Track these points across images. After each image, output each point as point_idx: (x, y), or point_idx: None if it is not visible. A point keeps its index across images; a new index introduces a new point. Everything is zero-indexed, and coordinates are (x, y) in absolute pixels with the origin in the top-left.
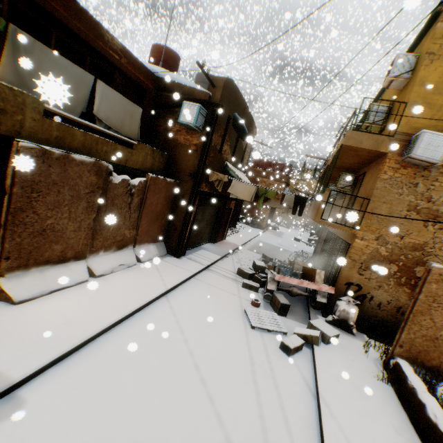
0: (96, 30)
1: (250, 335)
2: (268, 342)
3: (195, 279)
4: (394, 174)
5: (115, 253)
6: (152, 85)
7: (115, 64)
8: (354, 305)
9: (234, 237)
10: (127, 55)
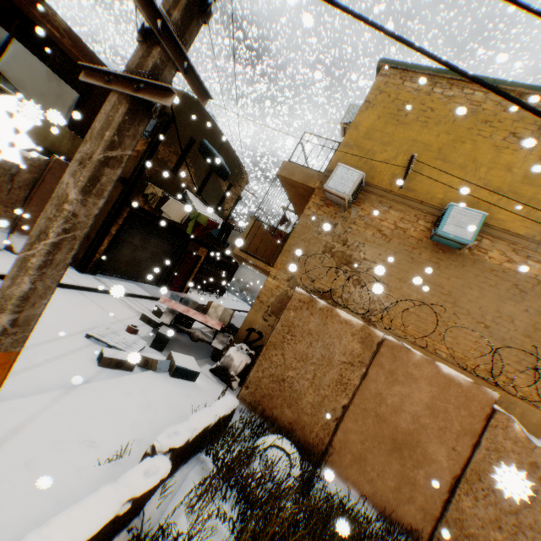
0: None
1: (74, 338)
2: (88, 350)
3: (78, 292)
4: (318, 211)
5: None
6: None
7: (53, 40)
8: (245, 354)
9: (205, 298)
10: (74, 38)
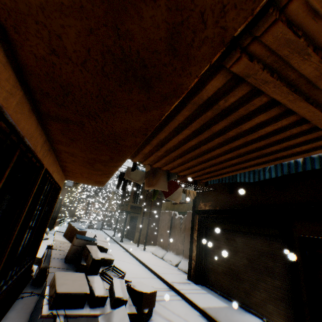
0: None
1: None
2: None
3: (154, 276)
4: None
5: (175, 255)
6: None
7: None
8: None
9: None
10: None
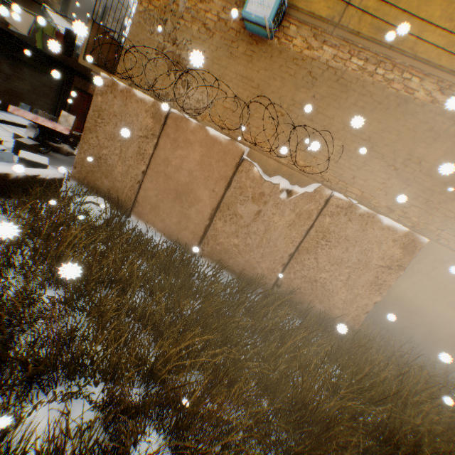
0: None
1: None
2: None
3: None
4: (149, 8)
5: None
6: None
7: None
8: None
9: None
10: None
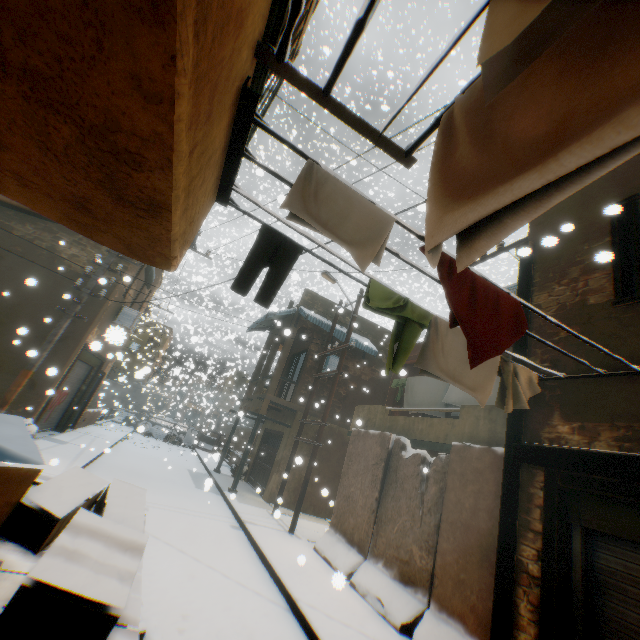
0: None
1: None
2: None
3: None
4: None
5: (394, 581)
6: None
7: None
8: None
9: None
10: None
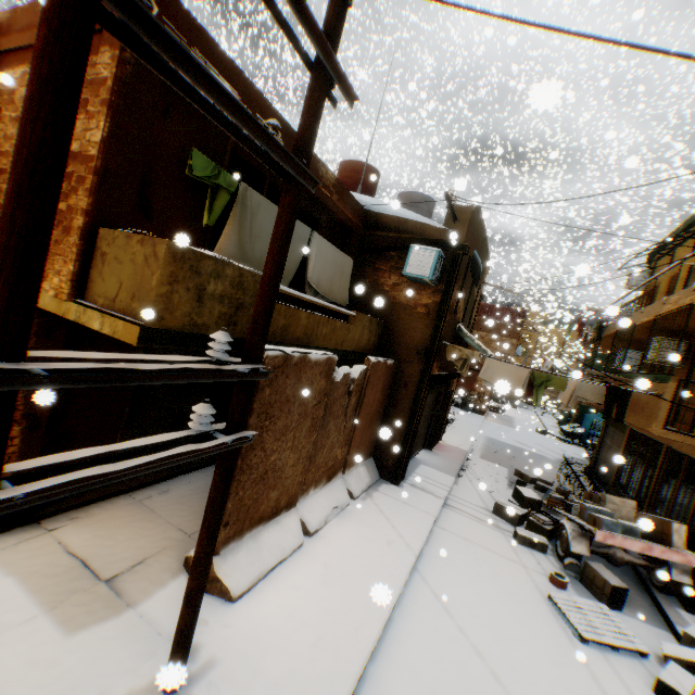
0: (311, 165)
1: (588, 657)
2: (626, 676)
3: (439, 529)
4: None
5: (324, 488)
6: (360, 222)
7: (326, 204)
8: None
9: (450, 433)
10: (338, 188)
